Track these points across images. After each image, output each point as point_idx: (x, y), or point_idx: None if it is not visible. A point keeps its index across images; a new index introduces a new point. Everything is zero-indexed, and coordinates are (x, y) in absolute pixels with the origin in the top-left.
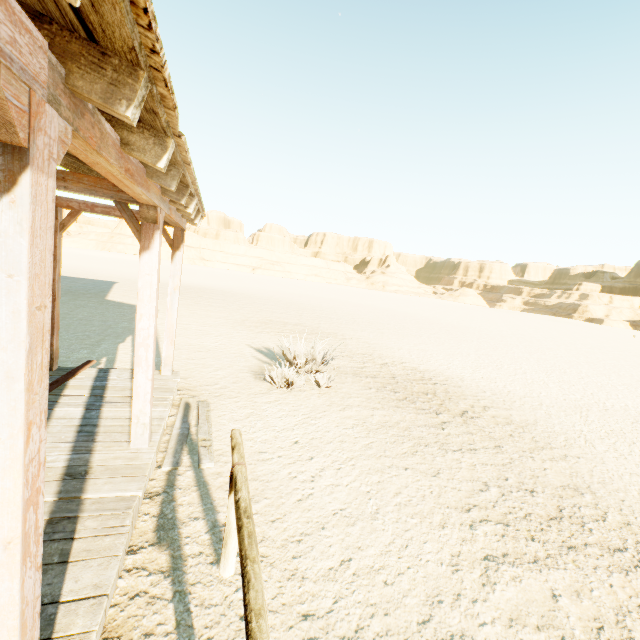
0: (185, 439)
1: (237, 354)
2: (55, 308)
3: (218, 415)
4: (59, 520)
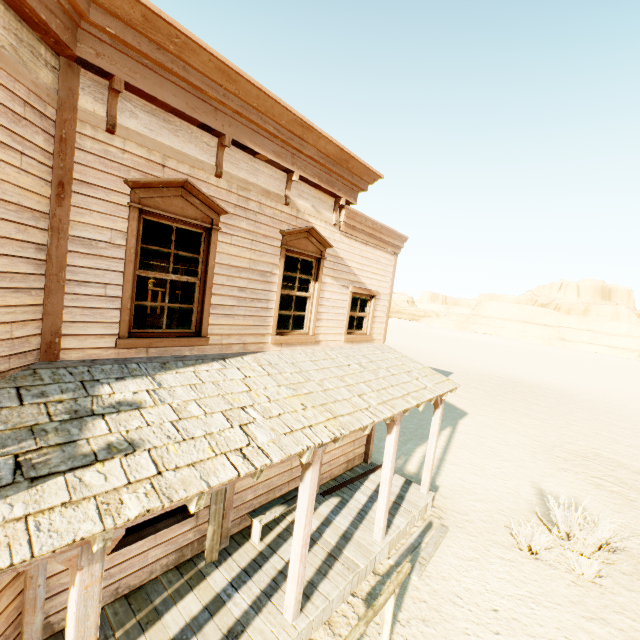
0: (412, 549)
1: (510, 490)
2: (372, 429)
3: (447, 544)
4: (331, 555)
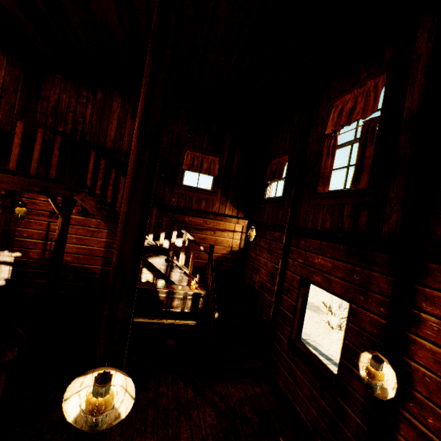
0: None
1: None
2: None
3: (327, 349)
4: None
